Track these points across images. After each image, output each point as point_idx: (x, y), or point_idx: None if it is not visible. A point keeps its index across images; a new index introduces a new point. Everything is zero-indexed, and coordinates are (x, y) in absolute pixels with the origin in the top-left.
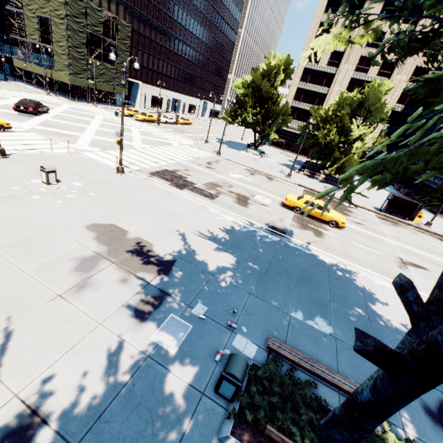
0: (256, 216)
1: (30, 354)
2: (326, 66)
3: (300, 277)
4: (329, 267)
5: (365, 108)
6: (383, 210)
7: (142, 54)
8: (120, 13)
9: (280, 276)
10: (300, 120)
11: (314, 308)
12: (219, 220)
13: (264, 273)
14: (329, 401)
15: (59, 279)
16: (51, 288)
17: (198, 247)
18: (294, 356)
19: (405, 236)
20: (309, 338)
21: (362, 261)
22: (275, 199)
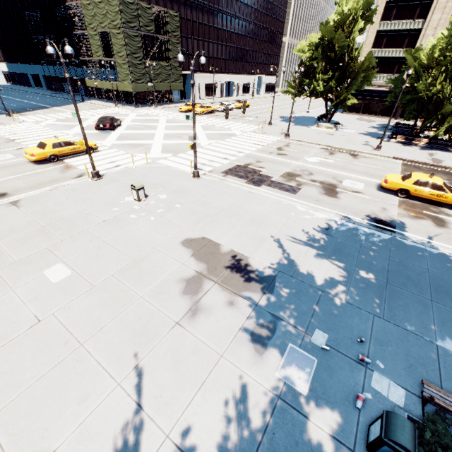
0: (351, 208)
1: (168, 389)
2: None
3: (433, 288)
4: None
5: None
6: None
7: (191, 42)
8: (167, 4)
9: (406, 288)
10: (382, 73)
11: None
12: (310, 219)
13: (384, 285)
14: None
15: (173, 305)
16: (168, 314)
17: (296, 256)
18: None
19: None
20: None
21: None
22: (368, 181)
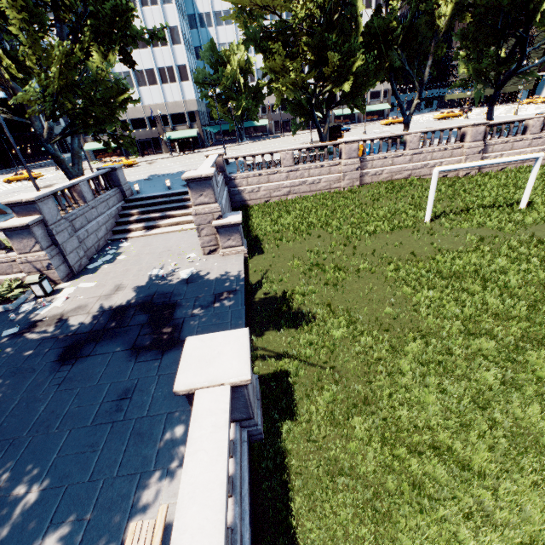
0: None
1: None
2: None
3: None
4: None
5: None
6: None
7: None
8: None
9: None
10: None
11: None
12: None
13: None
14: None
15: None
16: None
17: None
18: None
19: None
20: None
21: None
22: None
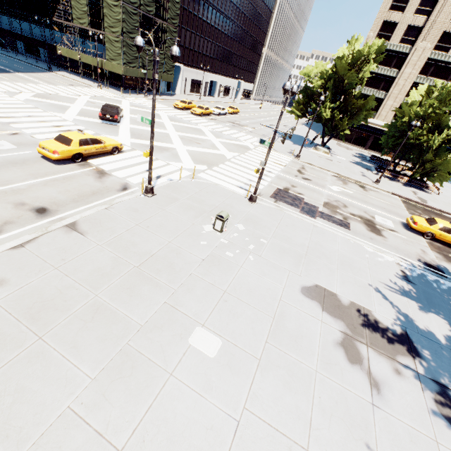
0: (401, 249)
1: None
2: (398, 43)
3: None
4: None
5: None
6: None
7: (185, 32)
8: None
9: None
10: None
11: None
12: (384, 262)
13: None
14: None
15: (352, 379)
16: (357, 393)
17: (405, 308)
18: None
19: None
20: None
21: None
22: (392, 218)
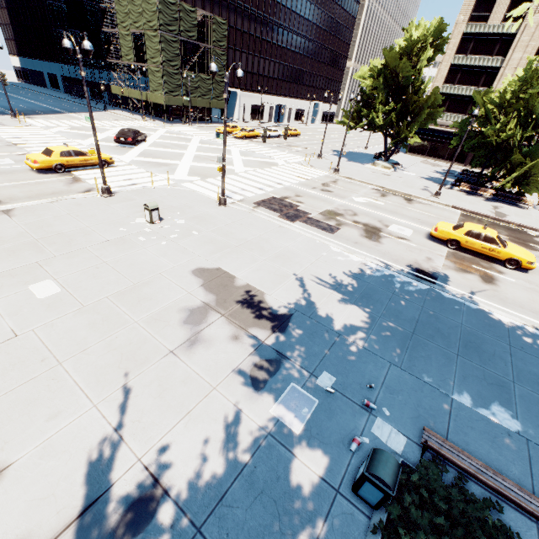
0: (392, 254)
1: (148, 415)
2: (500, 23)
3: (463, 343)
4: (509, 330)
5: None
6: None
7: (240, 55)
8: (215, 9)
9: (433, 341)
10: (453, 112)
11: (489, 391)
12: (343, 261)
13: (409, 335)
14: (522, 534)
15: (170, 333)
16: (163, 342)
17: (318, 297)
18: (464, 461)
19: None
20: (482, 434)
21: None
22: (418, 228)
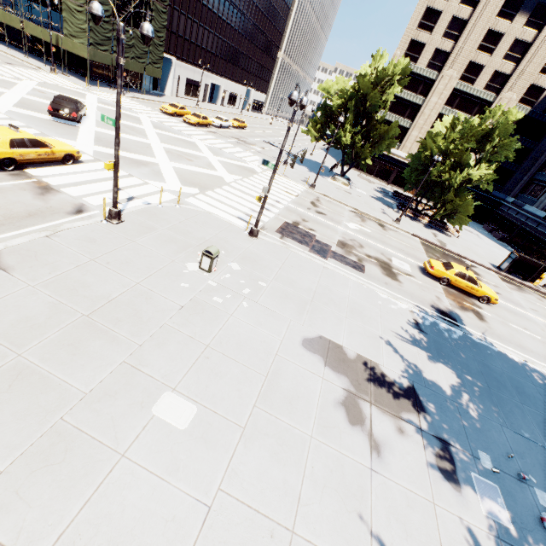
0: (416, 295)
1: None
2: (425, 68)
3: (515, 390)
4: (524, 369)
5: (490, 142)
6: (504, 270)
7: (178, 16)
8: None
9: (502, 392)
10: None
11: None
12: (398, 310)
13: (488, 390)
14: None
15: (351, 443)
16: (355, 459)
17: (414, 360)
18: None
19: (538, 306)
20: None
21: (535, 353)
22: (410, 262)
